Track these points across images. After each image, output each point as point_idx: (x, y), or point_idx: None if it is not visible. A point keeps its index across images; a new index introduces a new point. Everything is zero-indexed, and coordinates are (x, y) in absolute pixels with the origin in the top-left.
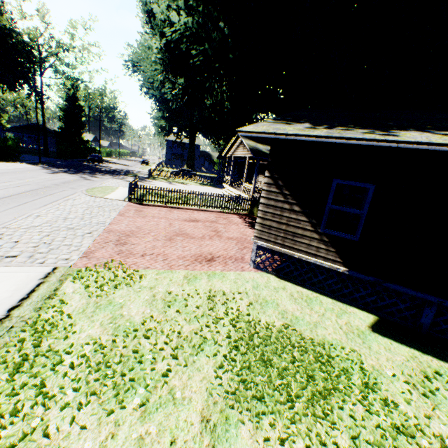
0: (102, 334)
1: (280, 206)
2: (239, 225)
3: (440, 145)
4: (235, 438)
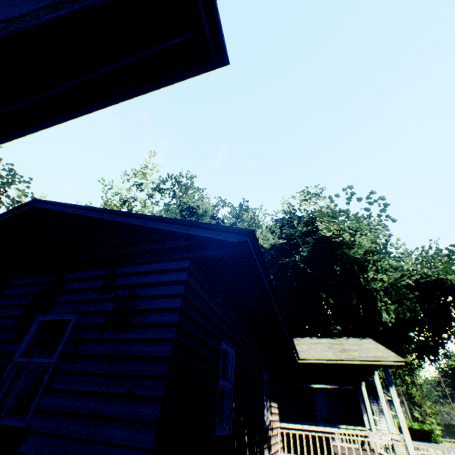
0: None
1: None
2: None
3: None
4: None
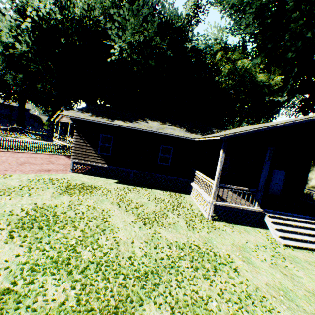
0: (2, 188)
1: (82, 144)
2: (65, 159)
3: (121, 125)
4: (62, 197)
